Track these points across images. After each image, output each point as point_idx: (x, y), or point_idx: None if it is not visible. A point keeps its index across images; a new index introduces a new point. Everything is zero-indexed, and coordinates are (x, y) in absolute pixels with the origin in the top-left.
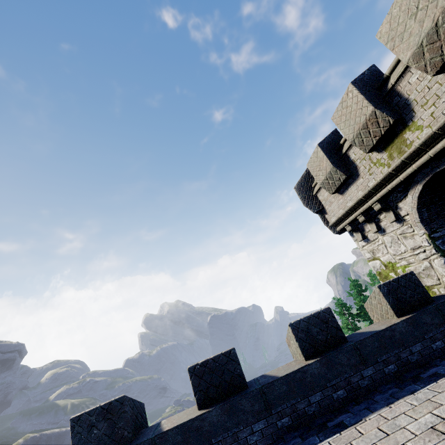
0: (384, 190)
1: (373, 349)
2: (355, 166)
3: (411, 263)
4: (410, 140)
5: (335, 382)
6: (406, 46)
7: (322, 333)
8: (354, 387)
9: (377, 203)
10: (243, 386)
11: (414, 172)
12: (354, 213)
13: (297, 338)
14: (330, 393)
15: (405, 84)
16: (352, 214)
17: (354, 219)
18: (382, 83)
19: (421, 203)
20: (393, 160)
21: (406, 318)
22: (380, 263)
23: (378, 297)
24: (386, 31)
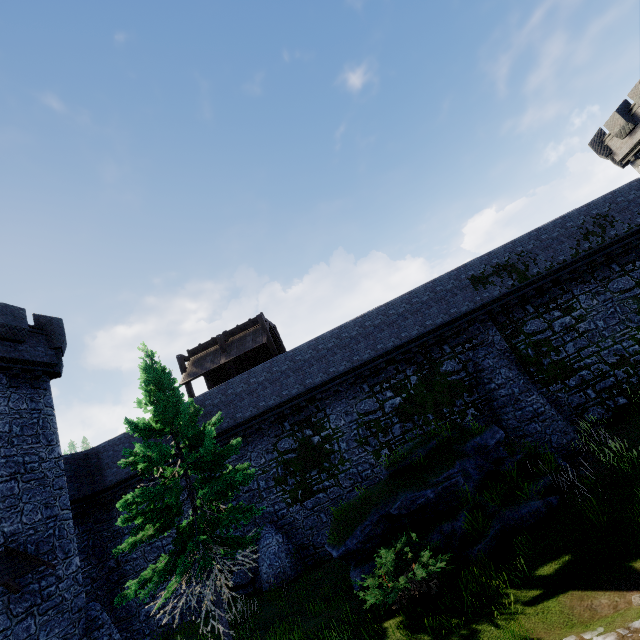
0: None
1: None
2: None
3: None
4: None
5: None
6: None
7: None
8: None
9: None
10: None
11: None
12: (637, 148)
13: None
14: None
15: None
16: (636, 149)
17: (637, 151)
18: None
19: None
20: None
21: None
22: None
23: None
24: None
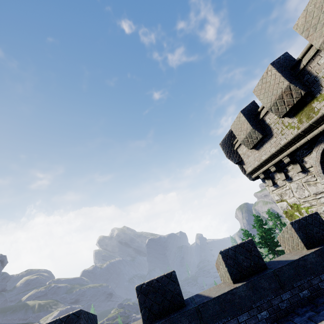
0: (294, 147)
1: (289, 276)
2: (270, 128)
3: (314, 205)
4: (317, 108)
5: (259, 303)
6: (319, 35)
7: (246, 260)
8: (275, 309)
9: (286, 157)
10: (181, 304)
11: (319, 133)
12: (267, 165)
13: (226, 264)
14: (255, 313)
15: (315, 65)
16: (266, 165)
17: (267, 169)
18: (295, 64)
19: (323, 158)
20: (302, 124)
21: (315, 250)
22: (287, 204)
23: (290, 231)
24: (302, 23)
